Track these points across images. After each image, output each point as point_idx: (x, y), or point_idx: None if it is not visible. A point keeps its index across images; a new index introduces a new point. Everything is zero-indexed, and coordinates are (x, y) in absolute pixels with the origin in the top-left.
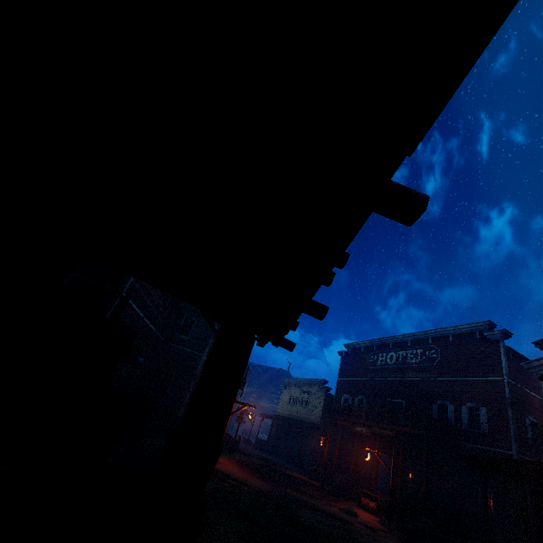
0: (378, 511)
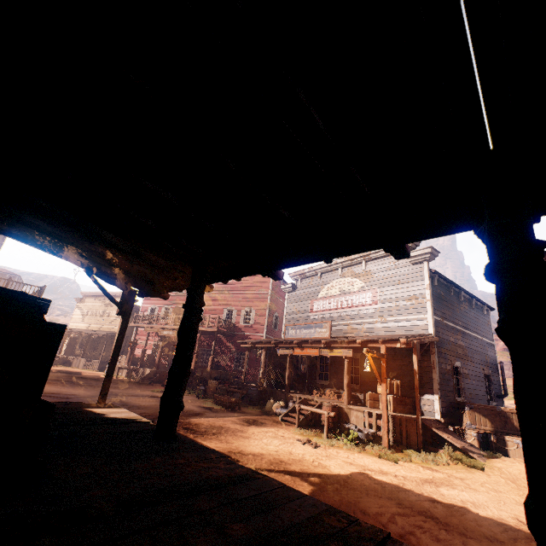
0: None
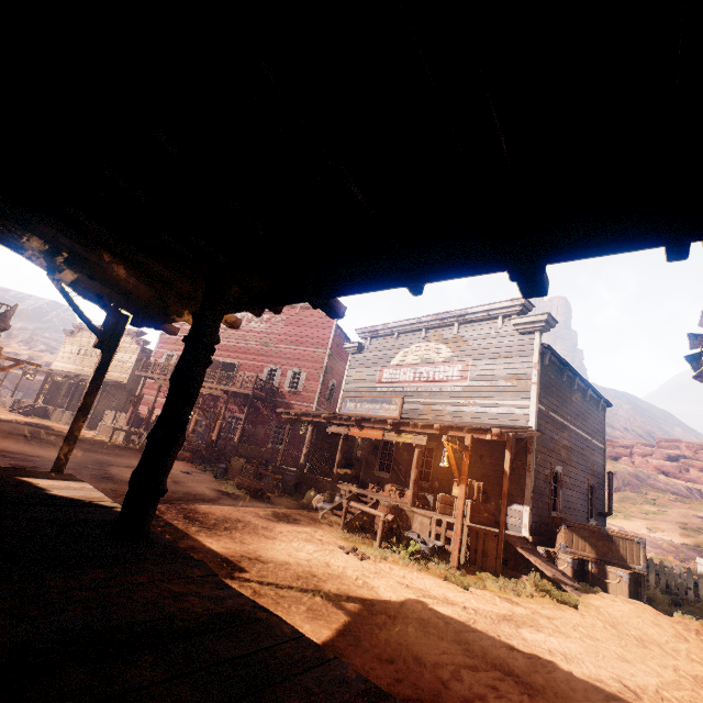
0: (193, 459)
